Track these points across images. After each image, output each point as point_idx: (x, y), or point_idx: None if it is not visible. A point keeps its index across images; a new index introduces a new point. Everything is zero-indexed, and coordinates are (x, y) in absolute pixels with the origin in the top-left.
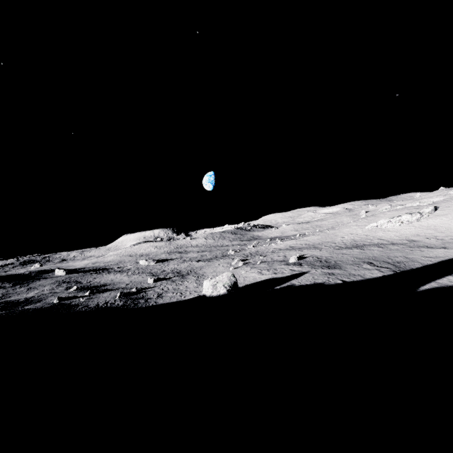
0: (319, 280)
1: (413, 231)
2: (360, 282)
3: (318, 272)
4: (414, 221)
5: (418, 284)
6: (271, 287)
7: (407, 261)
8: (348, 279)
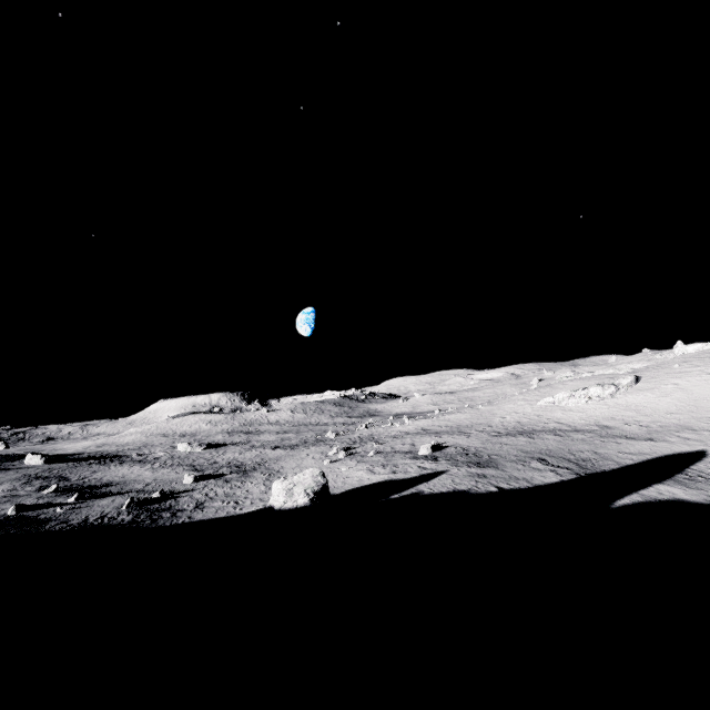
0: (462, 486)
1: (605, 411)
2: (525, 490)
3: (461, 473)
4: (607, 396)
5: (613, 497)
6: (385, 495)
7: (597, 459)
8: (507, 485)
